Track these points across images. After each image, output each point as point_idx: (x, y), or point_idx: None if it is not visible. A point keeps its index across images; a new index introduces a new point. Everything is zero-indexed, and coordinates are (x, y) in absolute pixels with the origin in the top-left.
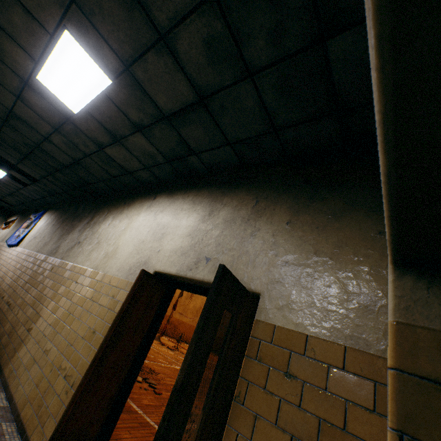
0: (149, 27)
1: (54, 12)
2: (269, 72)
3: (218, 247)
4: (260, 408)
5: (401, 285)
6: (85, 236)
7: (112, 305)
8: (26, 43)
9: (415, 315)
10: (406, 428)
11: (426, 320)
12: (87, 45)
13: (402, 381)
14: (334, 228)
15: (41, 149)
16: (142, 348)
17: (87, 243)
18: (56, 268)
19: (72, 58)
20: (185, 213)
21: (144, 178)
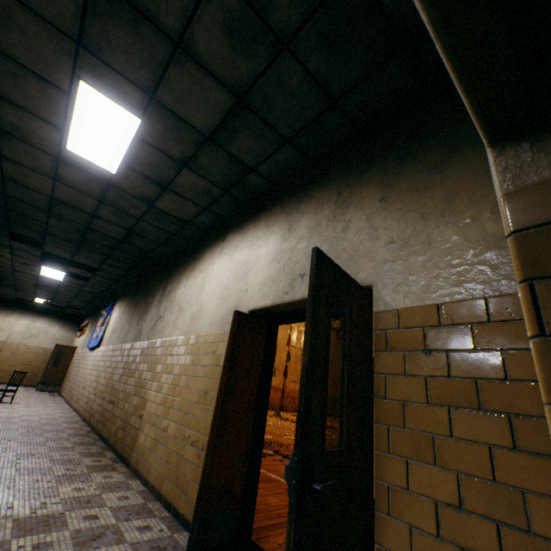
0: (161, 39)
1: (64, 66)
2: (304, 32)
3: (309, 258)
4: (406, 395)
5: (502, 160)
6: (163, 308)
7: (216, 361)
8: (47, 114)
9: (523, 178)
10: (533, 273)
11: (535, 176)
12: (105, 89)
13: (521, 239)
14: (437, 182)
15: (92, 231)
16: (261, 394)
17: (169, 314)
18: (145, 350)
19: (95, 110)
20: (262, 241)
21: (205, 223)
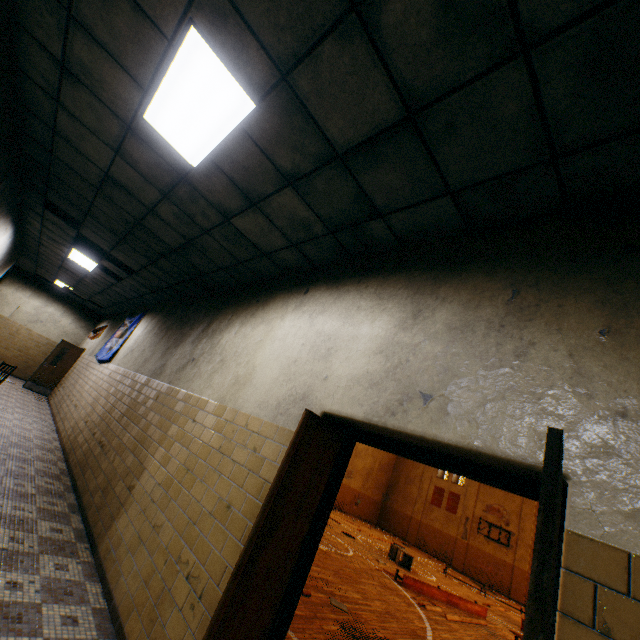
0: None
1: None
2: (569, 35)
3: (443, 374)
4: None
5: None
6: (200, 349)
7: (254, 464)
8: (132, 63)
9: None
10: None
11: None
12: (222, 48)
13: None
14: None
15: (143, 227)
16: (307, 543)
17: (206, 361)
18: (162, 396)
19: (198, 74)
20: (366, 315)
21: (287, 262)
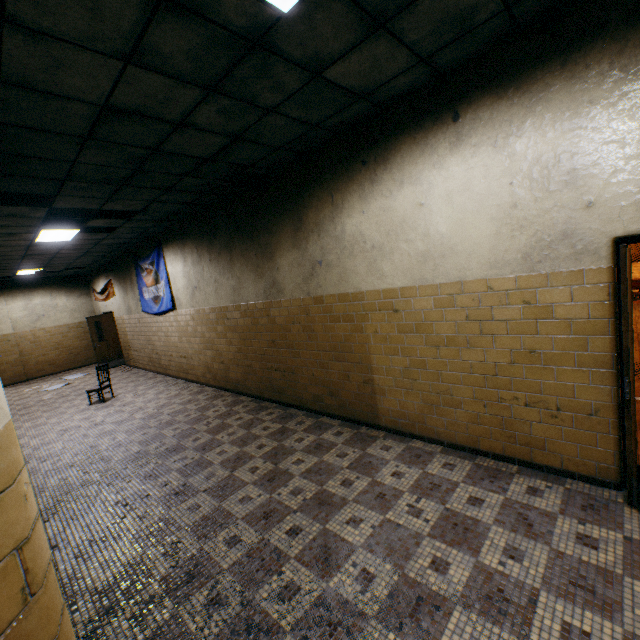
0: None
1: None
2: None
3: None
4: None
5: None
6: (320, 250)
7: (539, 314)
8: None
9: None
10: None
11: None
12: None
13: None
14: None
15: (159, 155)
16: None
17: (344, 257)
18: (313, 309)
19: None
20: (615, 108)
21: (396, 91)
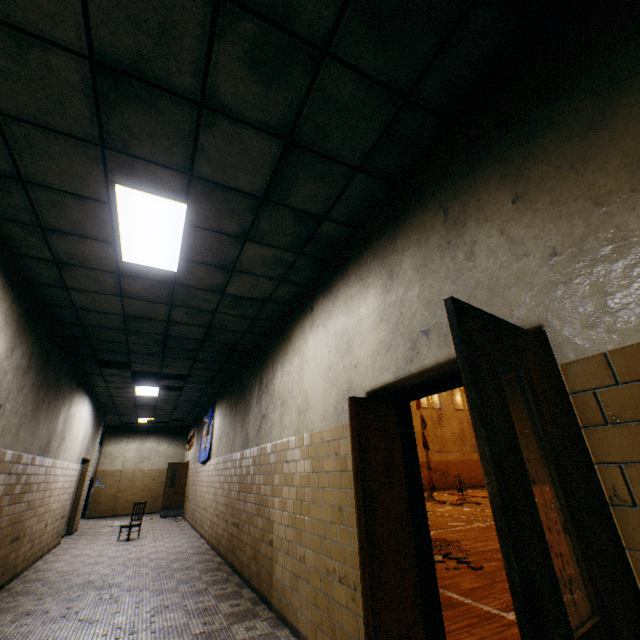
0: (182, 106)
1: (96, 176)
2: (344, 25)
3: (428, 307)
4: None
5: None
6: (264, 405)
7: (341, 465)
8: (95, 231)
9: None
10: None
11: None
12: (141, 185)
13: None
14: (604, 144)
15: (171, 338)
16: (412, 502)
17: (272, 411)
18: (257, 459)
19: (138, 211)
20: (359, 299)
21: (286, 296)
